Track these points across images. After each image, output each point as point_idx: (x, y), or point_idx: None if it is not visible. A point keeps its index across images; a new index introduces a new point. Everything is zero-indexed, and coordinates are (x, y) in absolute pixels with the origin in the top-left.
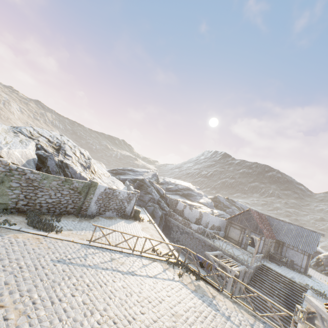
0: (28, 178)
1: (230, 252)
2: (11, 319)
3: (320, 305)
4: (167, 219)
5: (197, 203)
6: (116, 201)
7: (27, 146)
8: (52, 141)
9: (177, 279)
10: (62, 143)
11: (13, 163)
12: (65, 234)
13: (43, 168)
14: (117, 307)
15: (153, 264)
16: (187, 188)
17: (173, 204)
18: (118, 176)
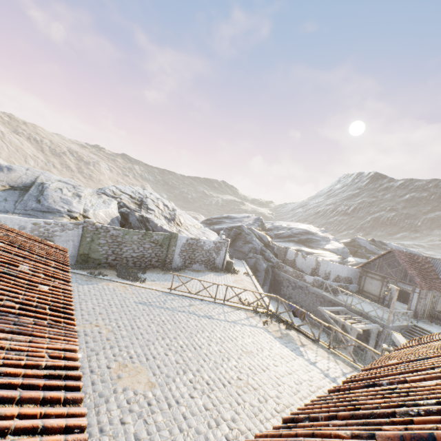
0: (112, 234)
1: (358, 308)
2: (103, 333)
3: (404, 341)
4: (275, 272)
5: (321, 250)
6: (201, 252)
7: (109, 205)
8: (134, 197)
9: (260, 326)
10: (144, 198)
11: (99, 223)
12: (148, 284)
13: (126, 225)
14: (186, 338)
15: (236, 312)
16: (306, 231)
17: (281, 253)
18: (212, 226)
